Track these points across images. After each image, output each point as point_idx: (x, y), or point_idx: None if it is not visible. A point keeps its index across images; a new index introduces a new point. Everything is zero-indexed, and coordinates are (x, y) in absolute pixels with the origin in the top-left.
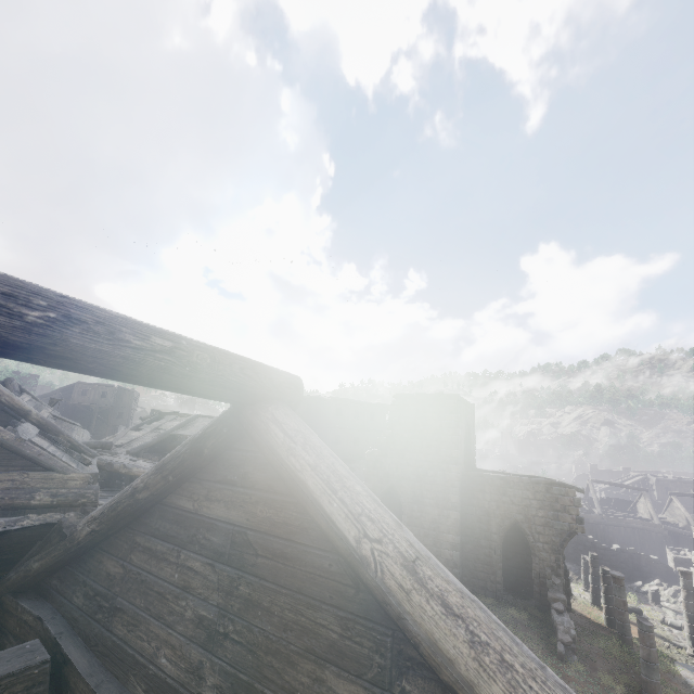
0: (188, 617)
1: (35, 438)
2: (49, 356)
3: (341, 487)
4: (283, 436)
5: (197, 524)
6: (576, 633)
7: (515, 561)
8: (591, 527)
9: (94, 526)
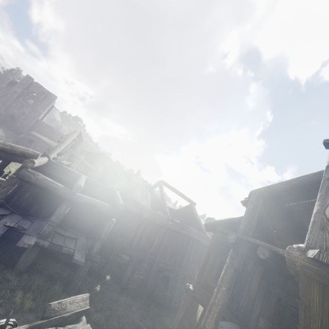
0: (183, 217)
1: None
2: (182, 197)
3: (195, 210)
4: (193, 207)
5: (185, 212)
6: None
7: None
8: None
9: (176, 210)
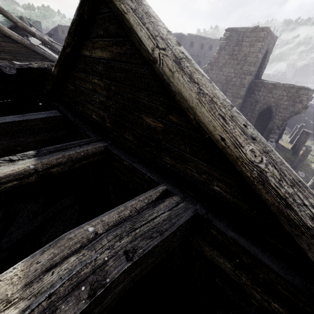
0: (97, 101)
1: (40, 45)
2: None
3: (148, 21)
4: None
5: (92, 62)
6: (274, 149)
7: (261, 123)
8: (310, 115)
9: (57, 68)
